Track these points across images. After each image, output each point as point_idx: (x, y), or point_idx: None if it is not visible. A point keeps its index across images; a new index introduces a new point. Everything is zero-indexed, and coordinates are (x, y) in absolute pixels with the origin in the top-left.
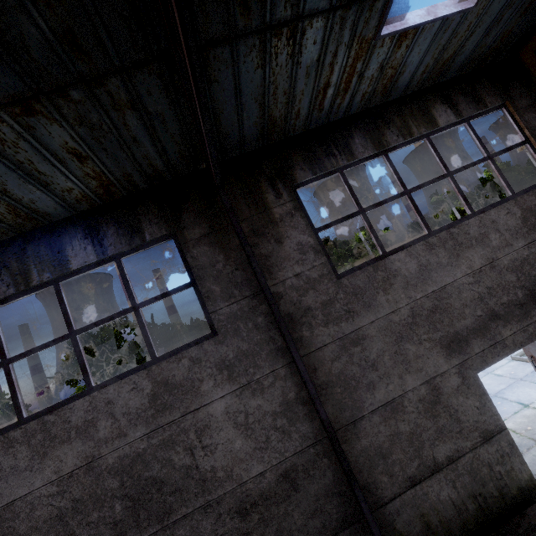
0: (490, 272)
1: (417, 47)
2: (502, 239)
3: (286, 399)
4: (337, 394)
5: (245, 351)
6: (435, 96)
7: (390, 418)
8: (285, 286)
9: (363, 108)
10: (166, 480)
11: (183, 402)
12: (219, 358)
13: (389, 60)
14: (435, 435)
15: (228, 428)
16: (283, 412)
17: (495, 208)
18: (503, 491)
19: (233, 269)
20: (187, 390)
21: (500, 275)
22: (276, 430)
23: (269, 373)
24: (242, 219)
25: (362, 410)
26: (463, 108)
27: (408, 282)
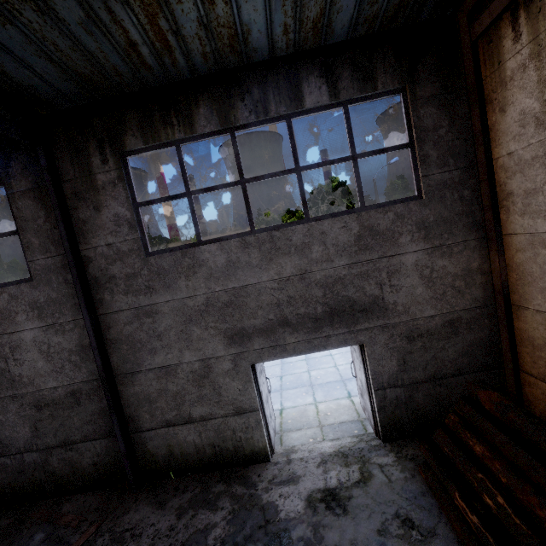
0: (298, 283)
1: (246, 3)
2: (324, 253)
3: (81, 343)
4: (124, 350)
5: (54, 299)
6: (314, 64)
7: (163, 378)
8: (96, 252)
9: (217, 68)
10: None
11: (2, 325)
12: (33, 299)
13: (209, 18)
14: (197, 399)
15: (34, 351)
16: (78, 351)
17: (331, 219)
18: (239, 449)
19: (52, 227)
20: (5, 317)
21: (307, 288)
22: (71, 362)
23: (71, 321)
24: (66, 180)
25: (141, 366)
26: (344, 86)
27: (211, 274)
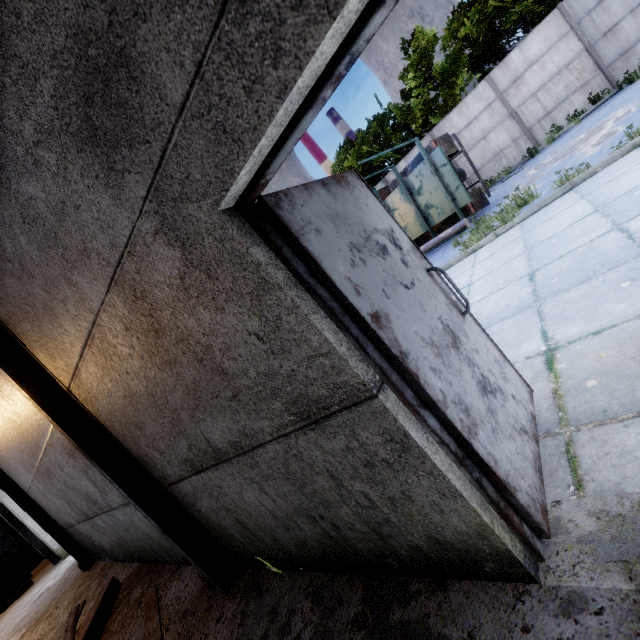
0: None
1: None
2: None
3: None
4: (30, 332)
5: None
6: None
7: (108, 368)
8: None
9: None
10: (16, 421)
11: None
12: None
13: None
14: (190, 401)
15: (2, 380)
16: None
17: None
18: (383, 529)
19: None
20: None
21: None
22: None
23: None
24: None
25: (70, 357)
26: None
27: None
